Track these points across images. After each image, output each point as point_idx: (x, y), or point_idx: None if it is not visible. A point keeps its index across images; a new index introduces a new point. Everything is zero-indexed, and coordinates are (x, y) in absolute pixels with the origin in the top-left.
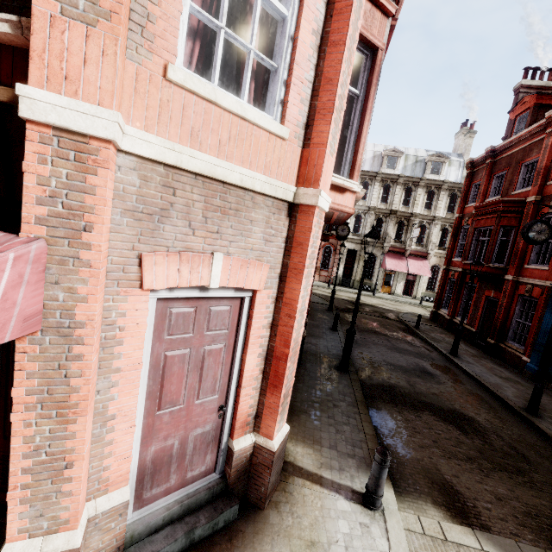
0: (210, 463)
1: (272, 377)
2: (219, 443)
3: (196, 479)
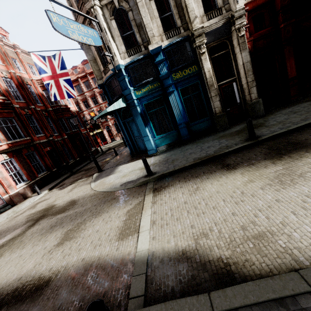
0: (2, 202)
1: (2, 184)
2: (1, 198)
3: (0, 205)
